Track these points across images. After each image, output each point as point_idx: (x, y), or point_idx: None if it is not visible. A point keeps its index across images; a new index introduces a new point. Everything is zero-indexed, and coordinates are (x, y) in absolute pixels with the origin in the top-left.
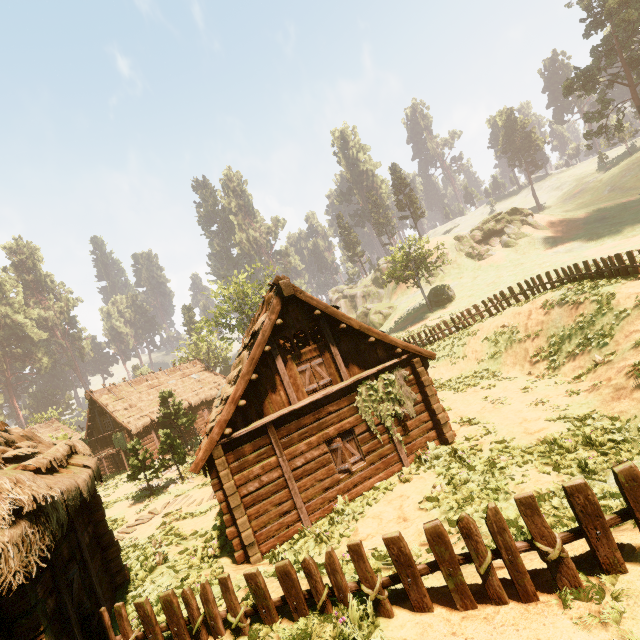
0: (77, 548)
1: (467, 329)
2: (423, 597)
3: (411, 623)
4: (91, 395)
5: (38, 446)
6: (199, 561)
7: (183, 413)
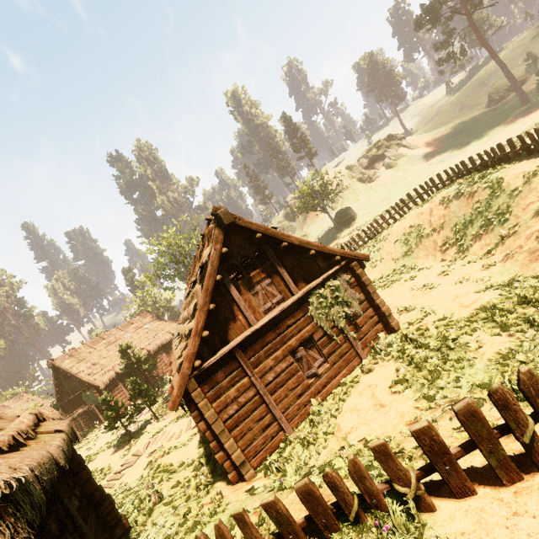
0: (67, 517)
1: (378, 236)
2: (464, 482)
3: (460, 512)
4: (53, 363)
5: None
6: (195, 491)
7: (144, 360)
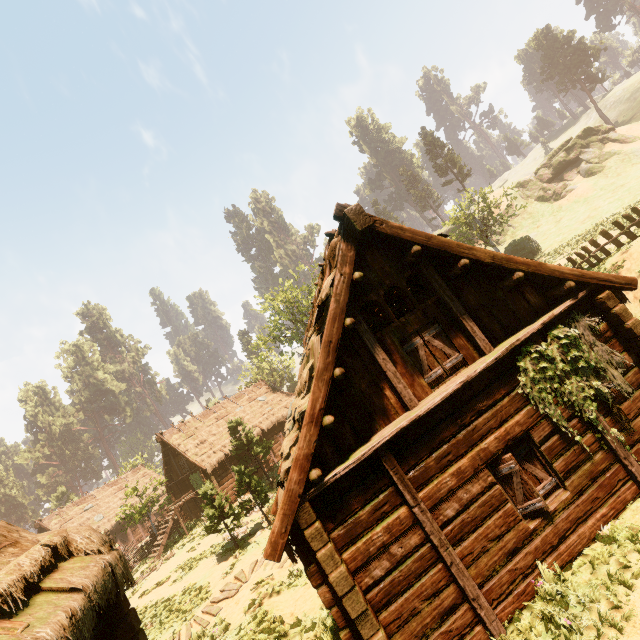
0: None
1: (599, 266)
2: None
3: None
4: (161, 437)
5: (1, 555)
6: None
7: (256, 441)
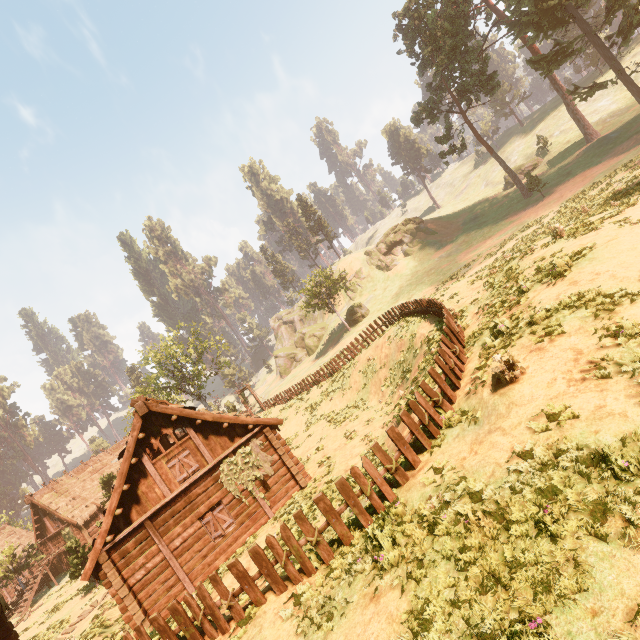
0: None
1: (353, 360)
2: None
3: None
4: (31, 499)
5: None
6: None
7: None
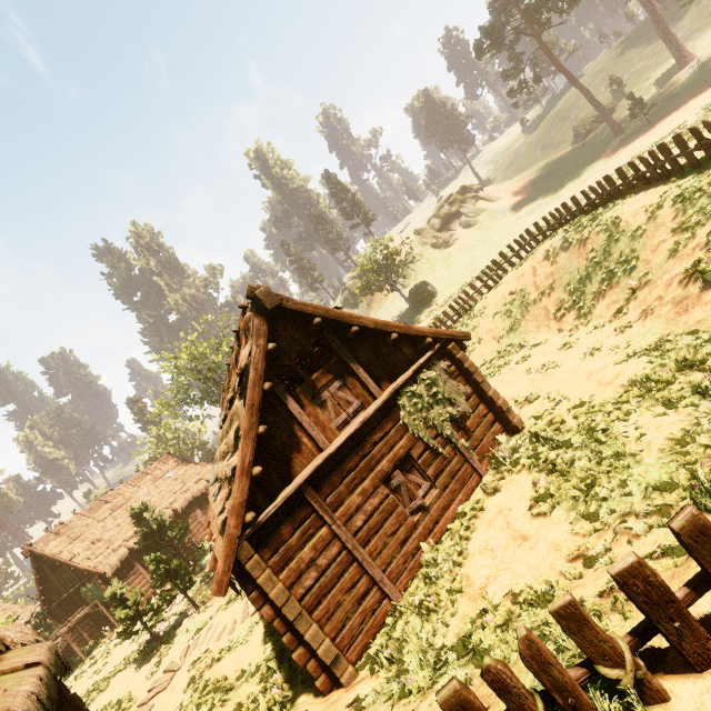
0: None
1: (471, 312)
2: (705, 643)
3: (710, 696)
4: (31, 549)
5: None
6: None
7: (170, 524)
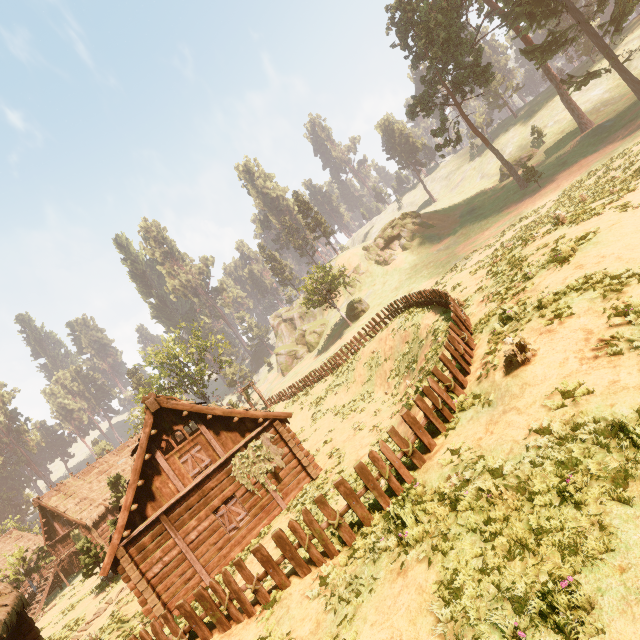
0: None
1: (356, 354)
2: (204, 632)
3: None
4: (39, 502)
5: None
6: None
7: None
